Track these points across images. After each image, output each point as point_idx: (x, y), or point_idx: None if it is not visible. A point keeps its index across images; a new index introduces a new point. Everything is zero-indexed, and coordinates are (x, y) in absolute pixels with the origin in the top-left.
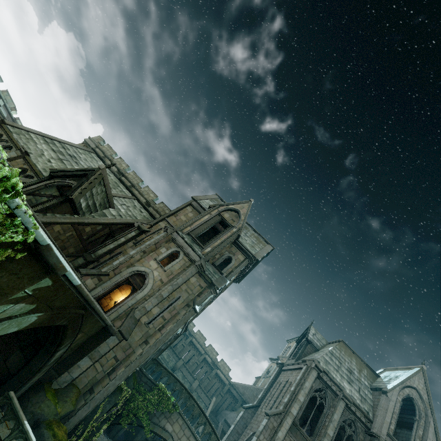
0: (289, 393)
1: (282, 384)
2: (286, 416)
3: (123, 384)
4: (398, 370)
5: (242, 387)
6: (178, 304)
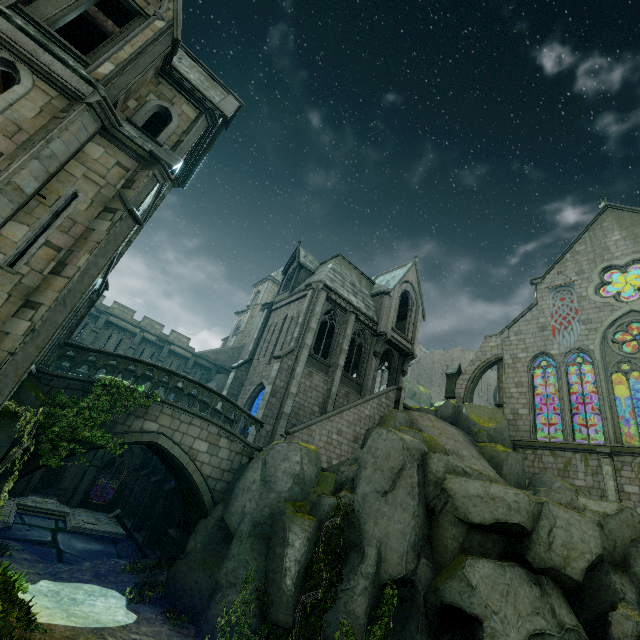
0: (297, 327)
1: (279, 323)
2: (301, 350)
3: (13, 404)
4: (392, 272)
5: (213, 353)
6: (81, 212)
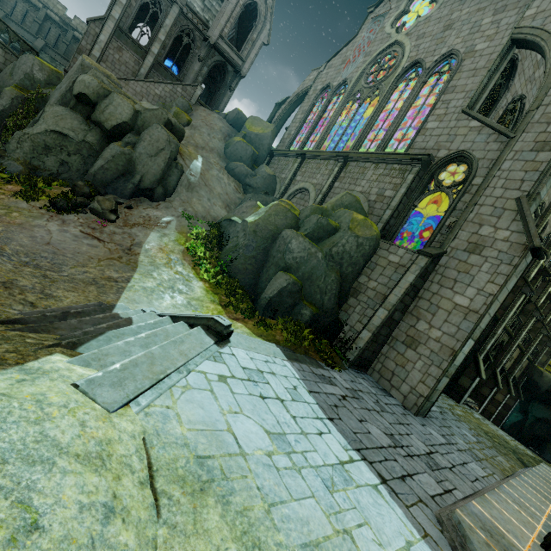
0: None
1: None
2: (107, 21)
3: None
4: None
5: None
6: None
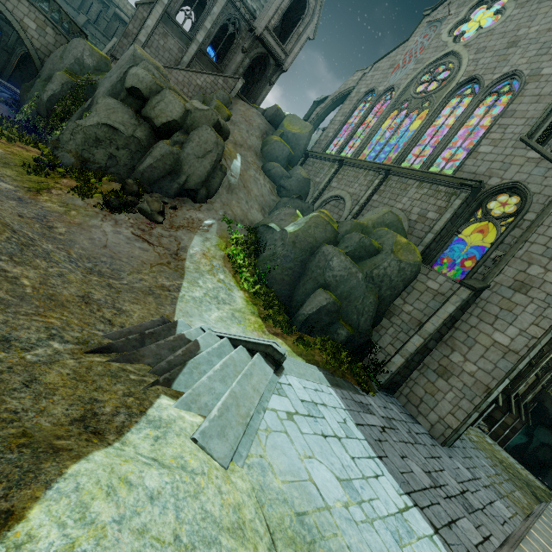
0: None
1: None
2: (156, 5)
3: None
4: None
5: None
6: None
